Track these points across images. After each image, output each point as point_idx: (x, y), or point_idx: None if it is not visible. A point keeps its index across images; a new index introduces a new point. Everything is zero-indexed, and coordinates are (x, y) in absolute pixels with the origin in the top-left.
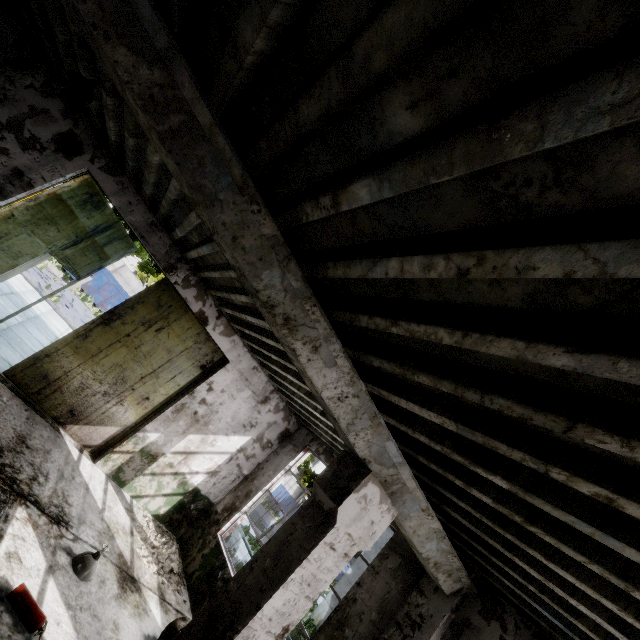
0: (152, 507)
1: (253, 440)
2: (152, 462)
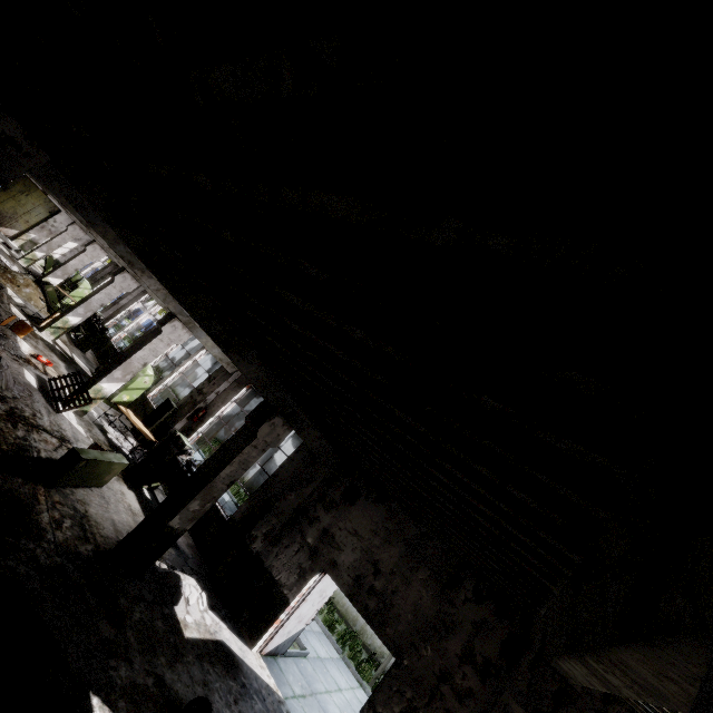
0: (40, 263)
1: (81, 246)
2: (36, 246)
